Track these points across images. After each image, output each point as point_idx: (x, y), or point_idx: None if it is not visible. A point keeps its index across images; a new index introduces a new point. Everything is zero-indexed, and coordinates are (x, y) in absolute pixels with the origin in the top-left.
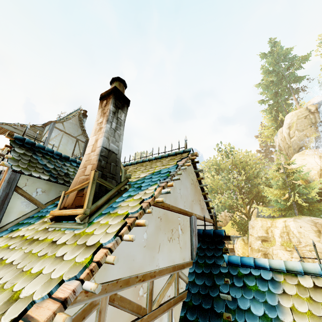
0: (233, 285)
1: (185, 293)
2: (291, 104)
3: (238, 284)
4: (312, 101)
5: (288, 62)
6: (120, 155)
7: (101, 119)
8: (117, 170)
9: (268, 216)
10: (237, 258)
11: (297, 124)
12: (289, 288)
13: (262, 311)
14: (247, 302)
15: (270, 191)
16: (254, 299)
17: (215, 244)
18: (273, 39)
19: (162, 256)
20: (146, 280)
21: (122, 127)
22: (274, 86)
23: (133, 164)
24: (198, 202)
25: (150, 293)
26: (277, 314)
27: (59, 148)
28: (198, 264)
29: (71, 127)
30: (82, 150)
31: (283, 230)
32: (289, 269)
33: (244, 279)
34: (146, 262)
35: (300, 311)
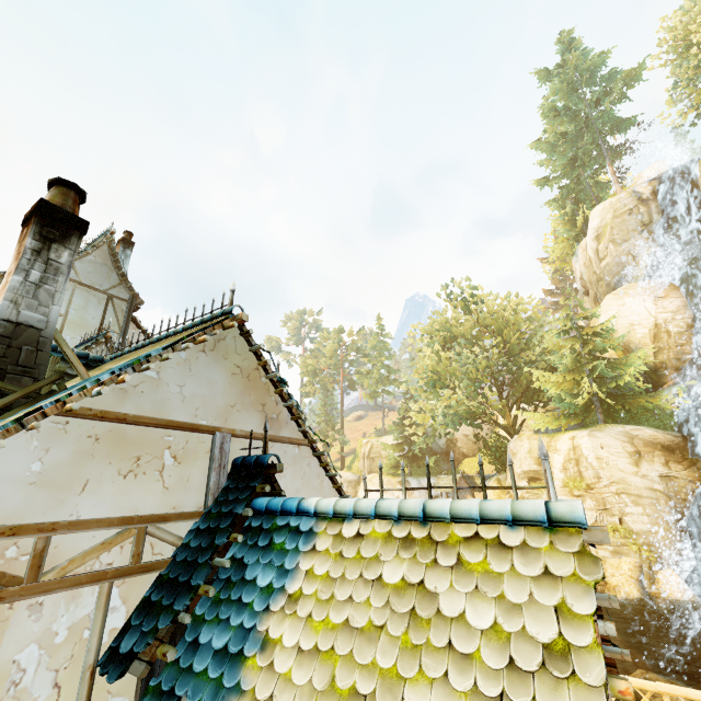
0: (256, 544)
1: (163, 561)
2: (607, 183)
3: (263, 542)
4: (646, 174)
5: (600, 86)
6: (53, 330)
7: (13, 265)
8: (42, 359)
9: (555, 430)
10: (279, 501)
11: (612, 228)
12: (323, 541)
13: (270, 579)
14: (258, 569)
15: (548, 378)
16: (270, 563)
17: (248, 480)
18: (567, 34)
19: (93, 501)
20: (22, 535)
21: (63, 276)
22: (568, 144)
23: (152, 342)
24: (258, 407)
25: (38, 555)
26: (285, 582)
27: (67, 316)
28: (208, 516)
29: (92, 270)
30: (124, 318)
31: (568, 455)
32: (337, 512)
33: (274, 535)
34: (35, 509)
35: (316, 574)
